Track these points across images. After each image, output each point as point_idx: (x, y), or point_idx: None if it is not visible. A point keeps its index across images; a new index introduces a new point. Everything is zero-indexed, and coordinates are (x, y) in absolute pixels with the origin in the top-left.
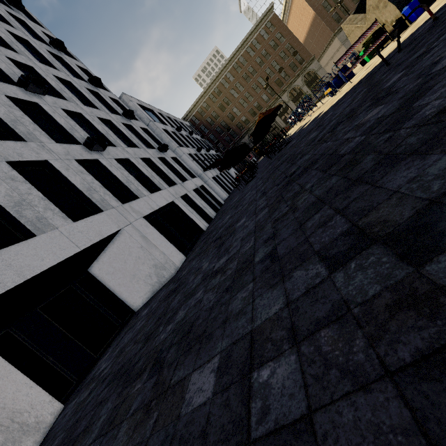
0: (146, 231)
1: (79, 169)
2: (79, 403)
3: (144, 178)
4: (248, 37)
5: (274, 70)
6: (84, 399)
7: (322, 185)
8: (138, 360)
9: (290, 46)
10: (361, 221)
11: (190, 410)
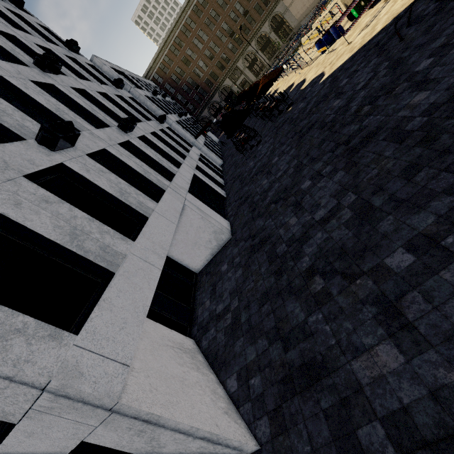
0: (197, 203)
1: (127, 153)
2: (229, 326)
3: (163, 153)
4: None
5: (238, 14)
6: (233, 322)
7: (407, 154)
8: (289, 282)
9: None
10: None
11: (404, 268)
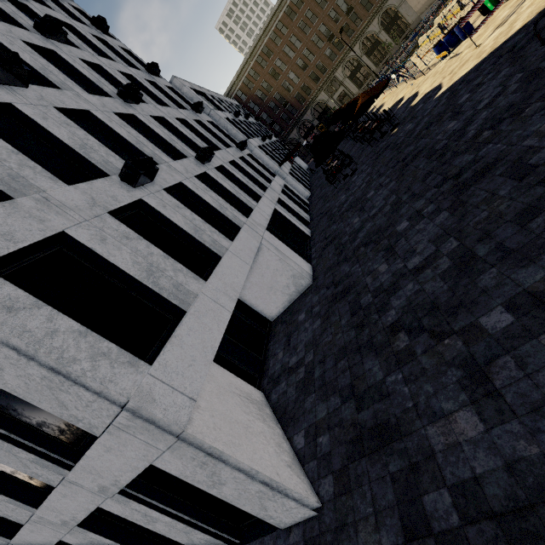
0: (275, 243)
1: (203, 187)
2: (301, 381)
3: (241, 185)
4: None
5: (340, 12)
6: (306, 377)
7: (525, 194)
8: (370, 338)
9: None
10: None
11: (499, 329)
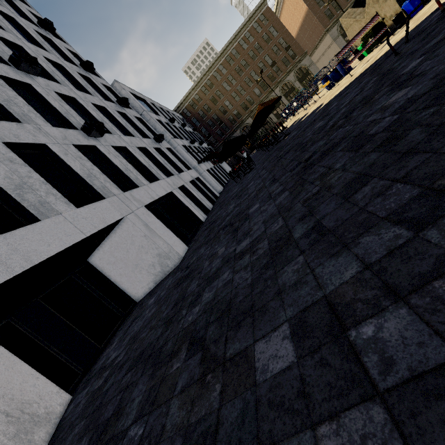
0: (148, 219)
1: (77, 155)
2: (94, 391)
3: (142, 167)
4: (241, 29)
5: (266, 64)
6: (100, 387)
7: (358, 162)
8: (164, 343)
9: (283, 40)
10: (436, 184)
11: (270, 376)
